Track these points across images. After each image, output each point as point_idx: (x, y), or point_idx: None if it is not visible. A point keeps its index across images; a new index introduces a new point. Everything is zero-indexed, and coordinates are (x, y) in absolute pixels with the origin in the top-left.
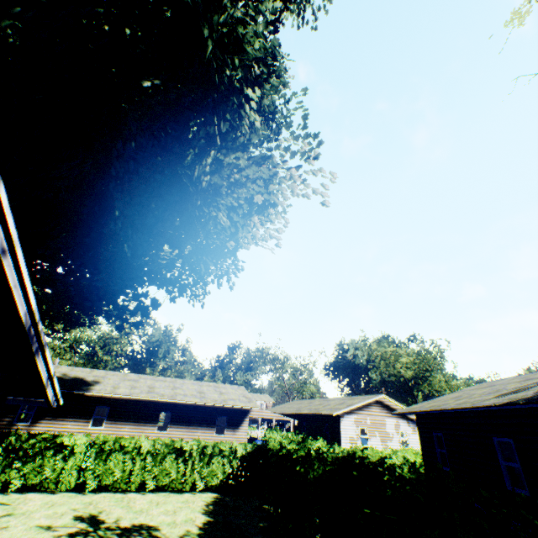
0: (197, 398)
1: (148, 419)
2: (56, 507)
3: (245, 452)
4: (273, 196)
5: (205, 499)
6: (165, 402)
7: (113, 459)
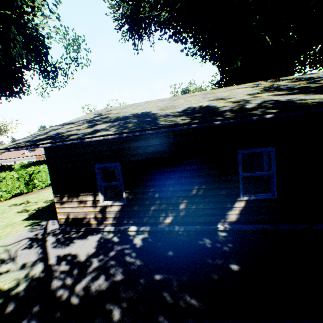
0: None
1: None
2: None
3: None
4: None
5: None
6: None
7: None
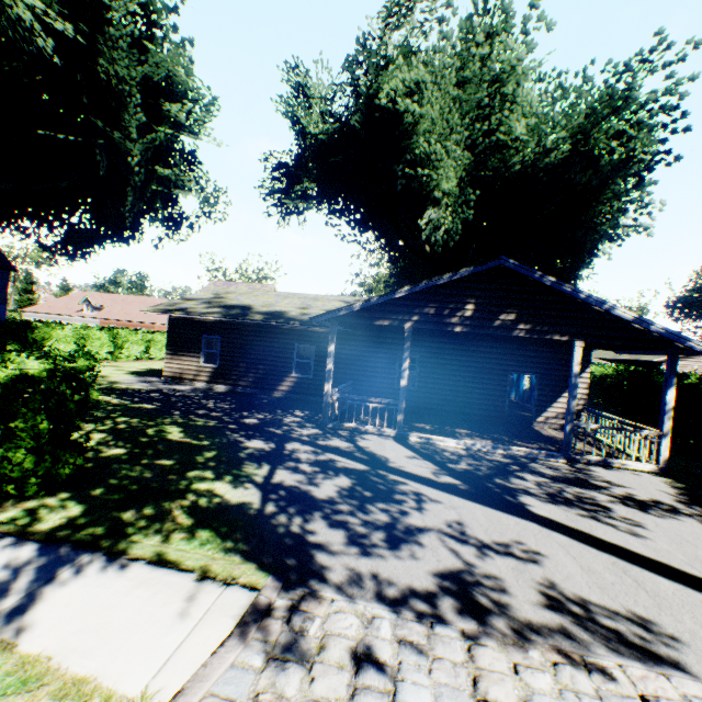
0: None
1: None
2: None
3: None
4: None
5: None
6: None
7: None
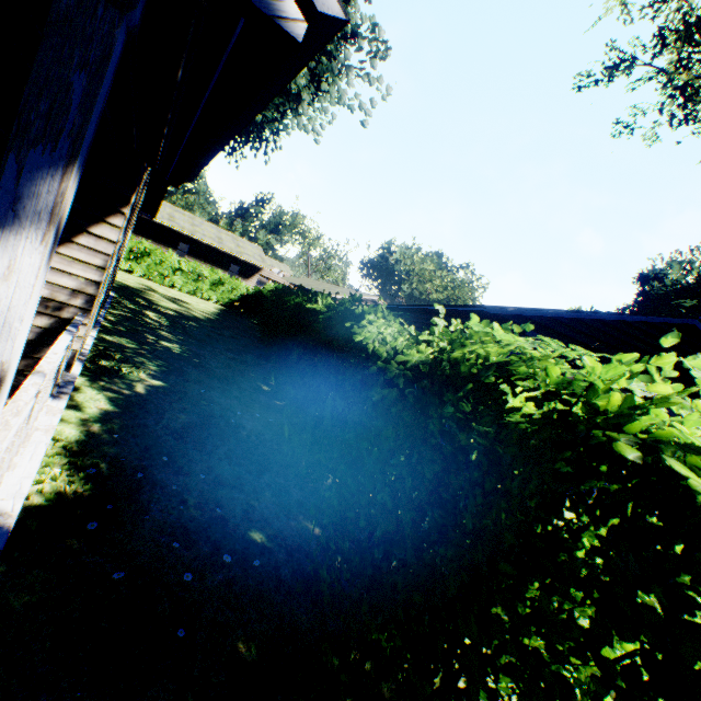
0: (215, 242)
1: (168, 244)
2: (121, 275)
3: (249, 292)
4: (328, 85)
5: (217, 306)
6: (185, 235)
7: (153, 262)
